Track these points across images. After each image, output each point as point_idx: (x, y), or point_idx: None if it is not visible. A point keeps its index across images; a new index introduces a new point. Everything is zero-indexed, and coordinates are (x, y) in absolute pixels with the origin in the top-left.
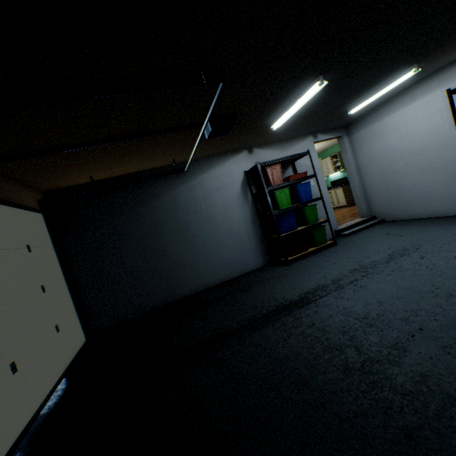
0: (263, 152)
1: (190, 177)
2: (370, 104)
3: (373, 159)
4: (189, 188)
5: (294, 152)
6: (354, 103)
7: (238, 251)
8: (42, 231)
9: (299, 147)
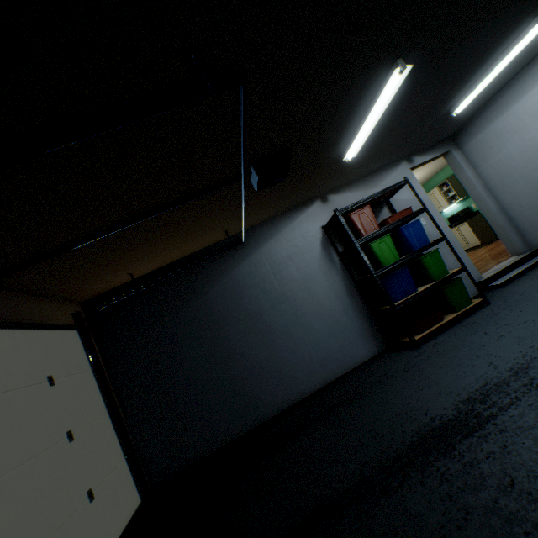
0: (343, 197)
1: (252, 248)
2: (483, 94)
3: (510, 168)
4: (253, 263)
5: (385, 187)
6: (458, 97)
7: (335, 337)
8: (75, 353)
9: (391, 180)
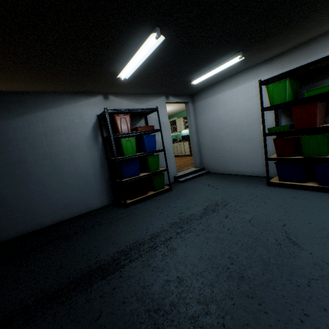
0: (120, 101)
1: (31, 109)
2: (209, 80)
3: (207, 125)
4: (28, 122)
5: (148, 106)
6: (196, 75)
7: (82, 191)
8: None
9: (153, 104)
